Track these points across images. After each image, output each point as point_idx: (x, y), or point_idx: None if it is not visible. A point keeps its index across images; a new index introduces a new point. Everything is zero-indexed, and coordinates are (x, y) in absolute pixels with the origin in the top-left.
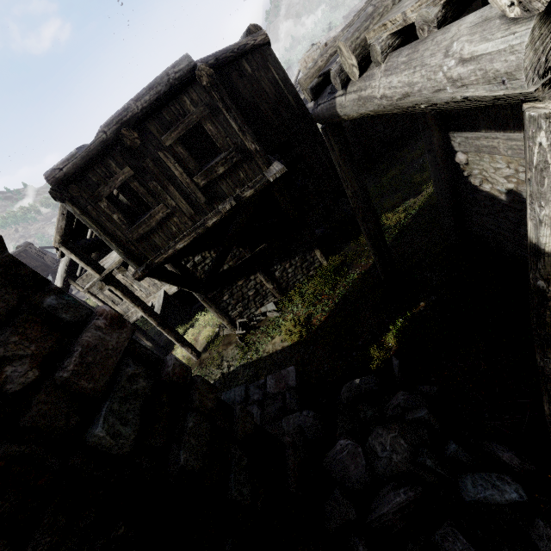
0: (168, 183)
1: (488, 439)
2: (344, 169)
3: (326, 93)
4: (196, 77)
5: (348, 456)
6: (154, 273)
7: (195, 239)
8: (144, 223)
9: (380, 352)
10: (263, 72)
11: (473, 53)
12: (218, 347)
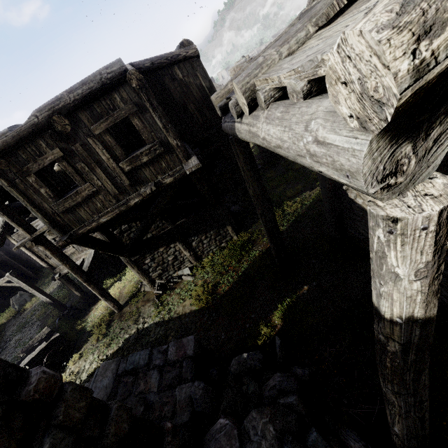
0: (95, 166)
1: (344, 426)
2: (247, 173)
3: (230, 114)
4: (127, 79)
5: (225, 437)
6: (78, 241)
7: (118, 215)
8: (70, 198)
9: (268, 327)
10: (192, 79)
11: (325, 139)
12: (138, 302)
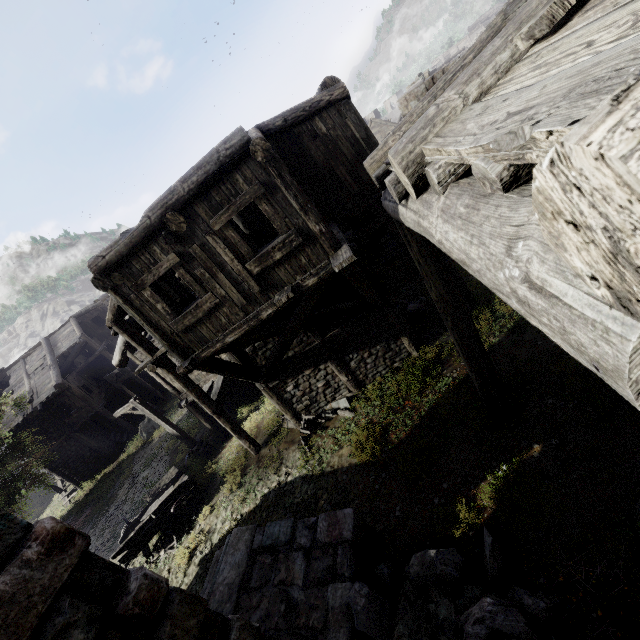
0: (217, 270)
1: None
2: (426, 268)
3: None
4: (250, 153)
5: None
6: (202, 366)
7: (248, 332)
8: (190, 313)
9: (471, 509)
10: (341, 131)
11: (545, 285)
12: (279, 444)
